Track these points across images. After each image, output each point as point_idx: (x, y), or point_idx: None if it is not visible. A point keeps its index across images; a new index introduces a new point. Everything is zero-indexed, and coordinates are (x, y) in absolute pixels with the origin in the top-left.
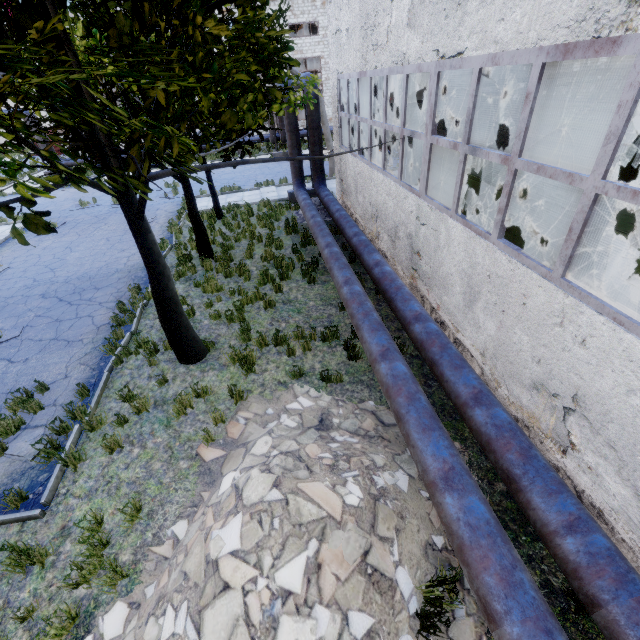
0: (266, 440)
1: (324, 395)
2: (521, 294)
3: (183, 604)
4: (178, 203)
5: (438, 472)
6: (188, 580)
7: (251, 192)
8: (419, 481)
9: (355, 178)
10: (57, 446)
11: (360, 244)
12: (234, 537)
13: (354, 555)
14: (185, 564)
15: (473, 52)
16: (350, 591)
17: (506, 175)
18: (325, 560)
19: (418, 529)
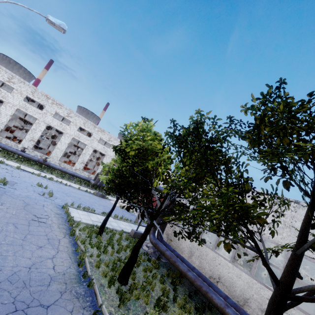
0: None
1: None
2: None
3: None
4: (57, 206)
5: None
6: None
7: (101, 216)
8: None
9: (192, 248)
10: None
11: (238, 307)
12: None
13: None
14: None
15: None
16: None
17: None
18: None
19: None
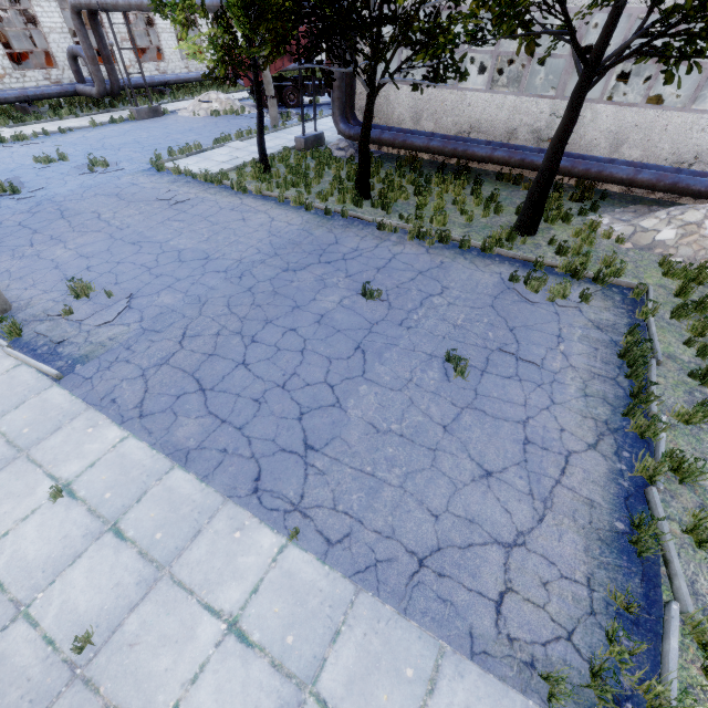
0: (646, 221)
1: (603, 215)
2: (664, 126)
3: None
4: (146, 173)
5: None
6: None
7: (222, 150)
8: None
9: (416, 107)
10: (594, 279)
11: (506, 145)
12: None
13: None
14: None
15: (635, 5)
16: None
17: (656, 69)
18: None
19: None
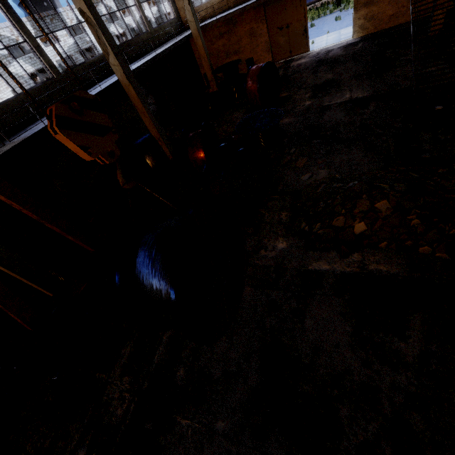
0: None
1: None
2: None
3: None
4: None
5: None
6: None
7: None
8: None
9: None
10: None
11: None
12: None
13: None
14: None
15: None
16: None
17: None
18: None
19: None
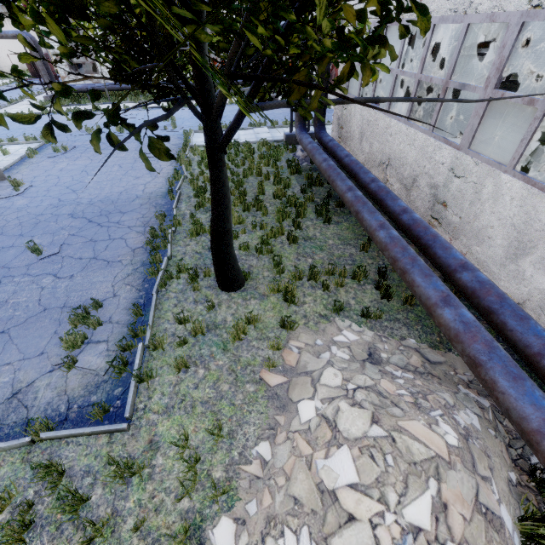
0: (334, 372)
1: (366, 330)
2: None
3: (303, 529)
4: (179, 136)
5: (543, 422)
6: (302, 506)
7: (245, 131)
8: (485, 420)
9: (362, 126)
10: (126, 363)
11: (381, 190)
12: (349, 470)
13: (470, 495)
14: (291, 488)
15: None
16: (475, 530)
17: None
18: (448, 500)
19: (500, 467)
